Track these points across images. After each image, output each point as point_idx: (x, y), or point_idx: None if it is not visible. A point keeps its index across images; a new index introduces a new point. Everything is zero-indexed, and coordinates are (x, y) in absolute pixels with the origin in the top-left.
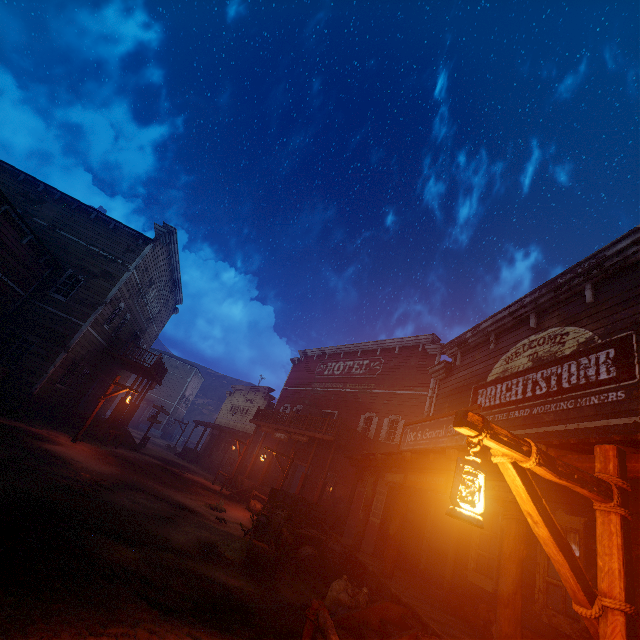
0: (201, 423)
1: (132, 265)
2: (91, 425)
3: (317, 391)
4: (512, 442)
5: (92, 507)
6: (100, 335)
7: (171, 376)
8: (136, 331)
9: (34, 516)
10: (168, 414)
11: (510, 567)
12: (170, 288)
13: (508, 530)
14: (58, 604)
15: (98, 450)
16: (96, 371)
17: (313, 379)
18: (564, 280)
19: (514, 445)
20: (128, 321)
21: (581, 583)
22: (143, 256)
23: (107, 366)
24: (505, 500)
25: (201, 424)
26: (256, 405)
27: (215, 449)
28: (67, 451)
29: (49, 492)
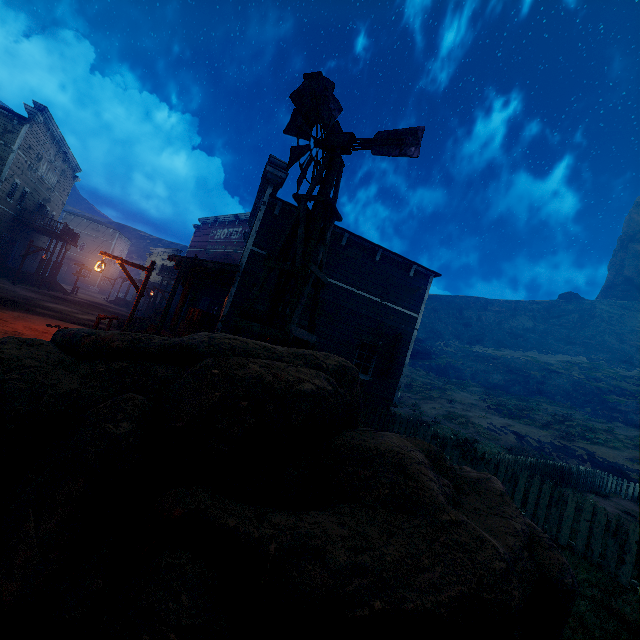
0: (126, 279)
1: (15, 146)
2: (24, 276)
3: (209, 252)
4: (114, 258)
5: (31, 303)
6: (7, 207)
7: (95, 239)
8: (40, 201)
9: (2, 299)
10: (90, 270)
11: (179, 304)
12: (62, 159)
13: (182, 294)
14: (20, 311)
15: (33, 290)
16: (14, 236)
17: (207, 243)
18: (259, 192)
19: (115, 258)
20: (29, 193)
21: (135, 286)
22: (22, 137)
23: (22, 232)
24: (182, 285)
25: (126, 279)
26: (169, 264)
27: (142, 298)
28: (10, 287)
29: (6, 296)
